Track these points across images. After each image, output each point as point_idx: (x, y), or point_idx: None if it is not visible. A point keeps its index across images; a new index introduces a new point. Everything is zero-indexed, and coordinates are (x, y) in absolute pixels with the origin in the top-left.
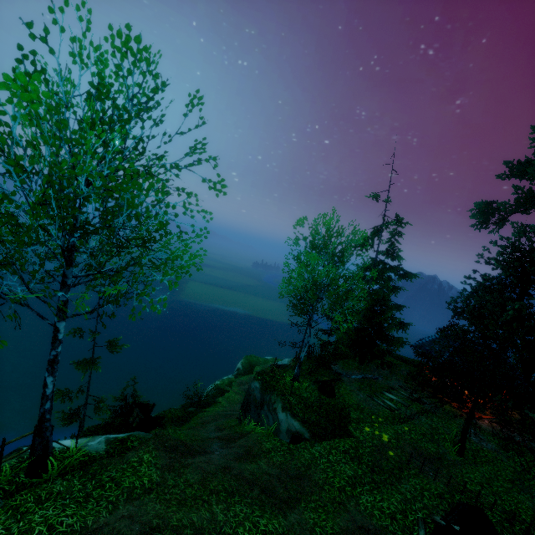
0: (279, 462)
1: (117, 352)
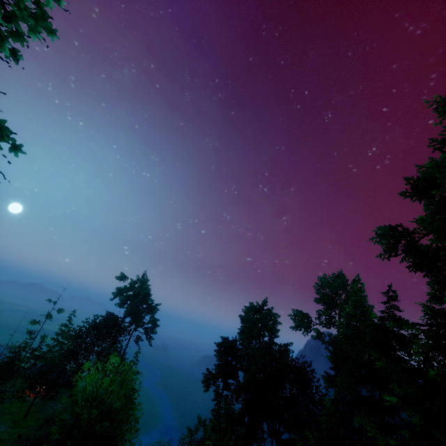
0: None
1: None
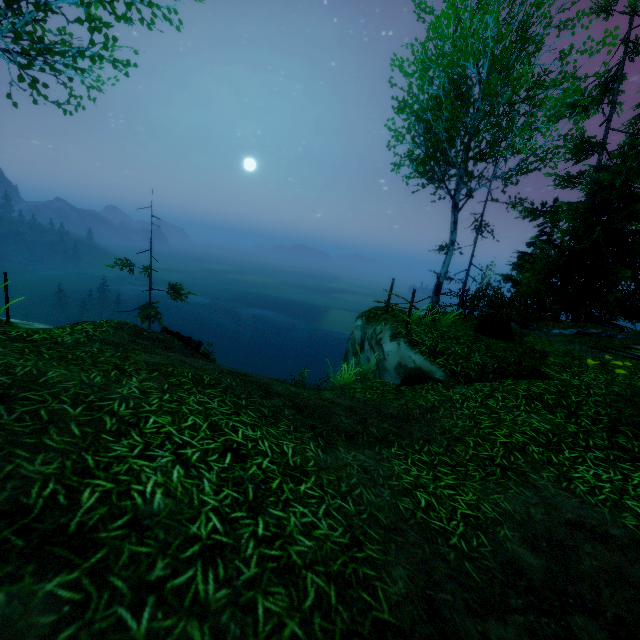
0: (366, 398)
1: (181, 300)
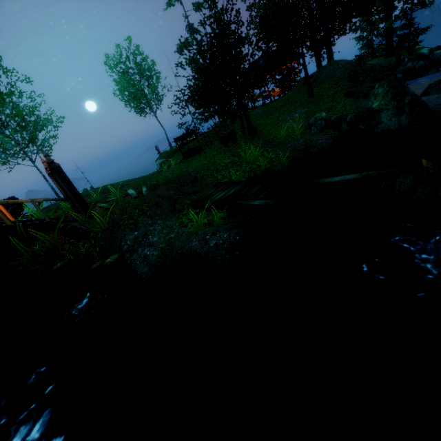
0: None
1: None
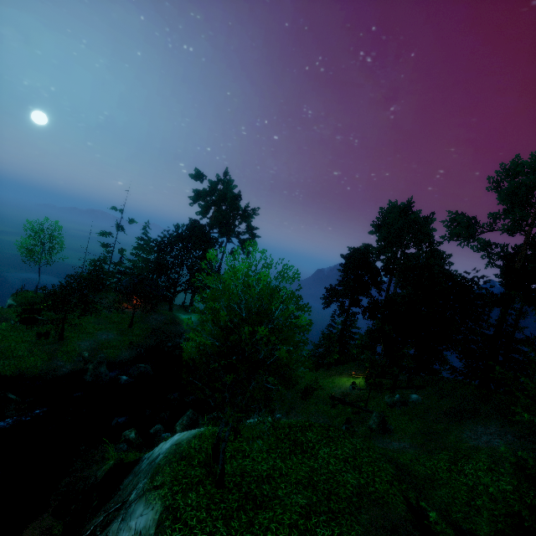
0: None
1: None
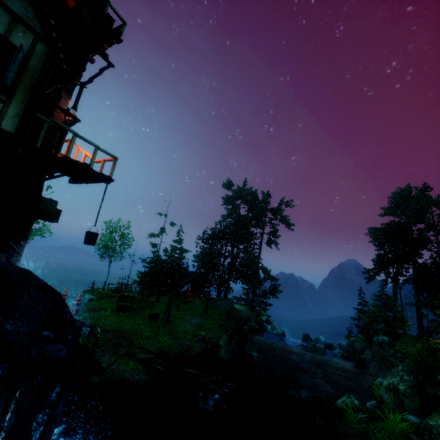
0: None
1: None
